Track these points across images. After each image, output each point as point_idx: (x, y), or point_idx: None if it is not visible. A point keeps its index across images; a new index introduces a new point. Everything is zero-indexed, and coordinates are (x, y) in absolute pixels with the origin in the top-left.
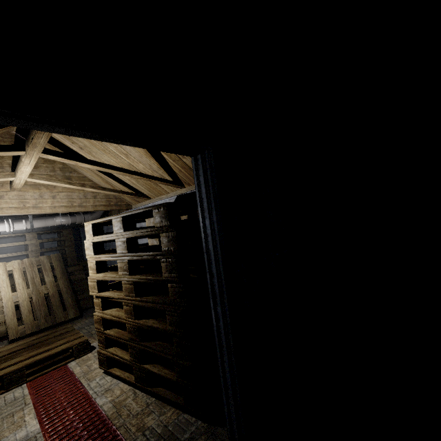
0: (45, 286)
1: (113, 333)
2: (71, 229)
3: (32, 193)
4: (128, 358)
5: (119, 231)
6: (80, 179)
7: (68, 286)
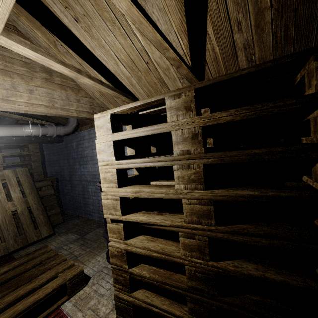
0: (12, 203)
1: (147, 273)
2: (37, 143)
3: (0, 81)
4: (182, 314)
5: (184, 115)
6: (61, 76)
7: (38, 203)
